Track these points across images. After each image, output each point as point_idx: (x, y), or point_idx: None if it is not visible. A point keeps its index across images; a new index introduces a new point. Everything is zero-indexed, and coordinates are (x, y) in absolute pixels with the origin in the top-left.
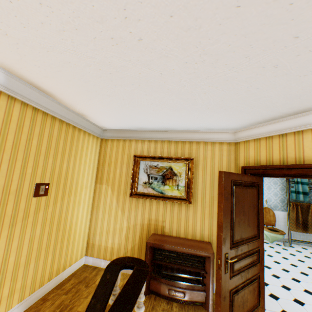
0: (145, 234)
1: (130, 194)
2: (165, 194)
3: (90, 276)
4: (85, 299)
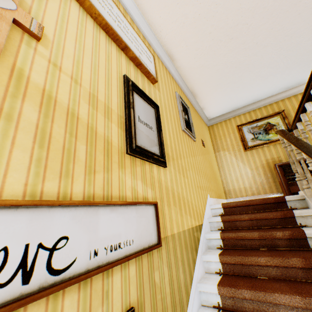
0: (267, 170)
1: (244, 149)
2: (272, 139)
3: None
4: None
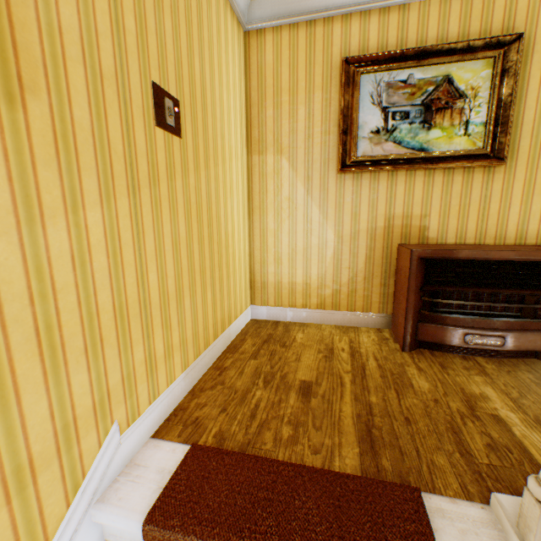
0: (378, 250)
1: (340, 165)
2: (432, 151)
3: (278, 334)
4: (298, 363)
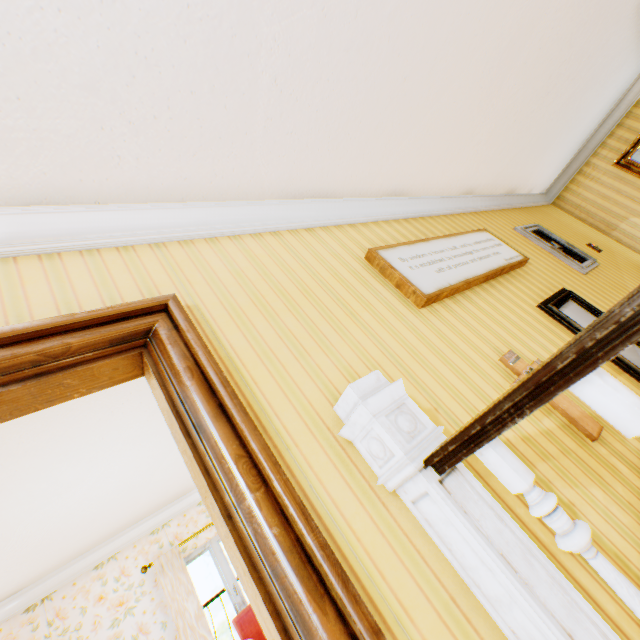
0: None
1: None
2: None
3: None
4: None
